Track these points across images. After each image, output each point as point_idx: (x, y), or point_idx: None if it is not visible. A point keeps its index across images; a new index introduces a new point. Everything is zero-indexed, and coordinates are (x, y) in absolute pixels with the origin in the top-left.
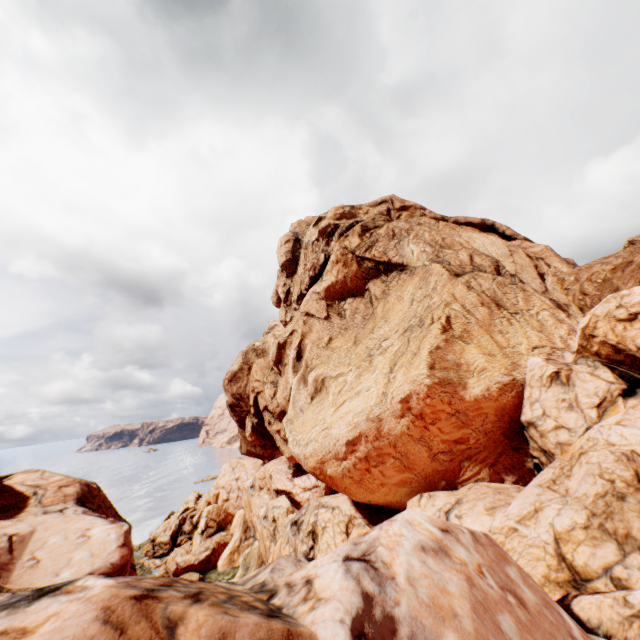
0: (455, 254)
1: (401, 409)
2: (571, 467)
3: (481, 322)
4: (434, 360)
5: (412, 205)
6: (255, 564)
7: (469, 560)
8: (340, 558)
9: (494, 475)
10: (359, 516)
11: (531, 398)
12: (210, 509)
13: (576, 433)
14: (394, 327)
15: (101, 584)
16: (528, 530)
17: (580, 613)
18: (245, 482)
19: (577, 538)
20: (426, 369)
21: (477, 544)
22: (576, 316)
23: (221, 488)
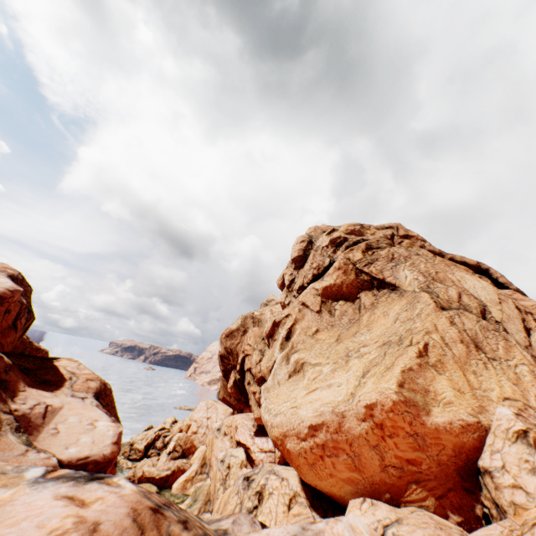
0: (445, 289)
1: (364, 413)
2: (522, 533)
3: (457, 358)
4: (404, 379)
5: (414, 235)
6: (202, 499)
7: None
8: (289, 535)
9: (439, 508)
10: (303, 495)
11: (493, 446)
12: (181, 435)
13: (534, 499)
14: (374, 337)
15: (130, 487)
16: None
17: None
18: (214, 423)
19: None
20: (395, 385)
21: None
22: None
23: (194, 421)
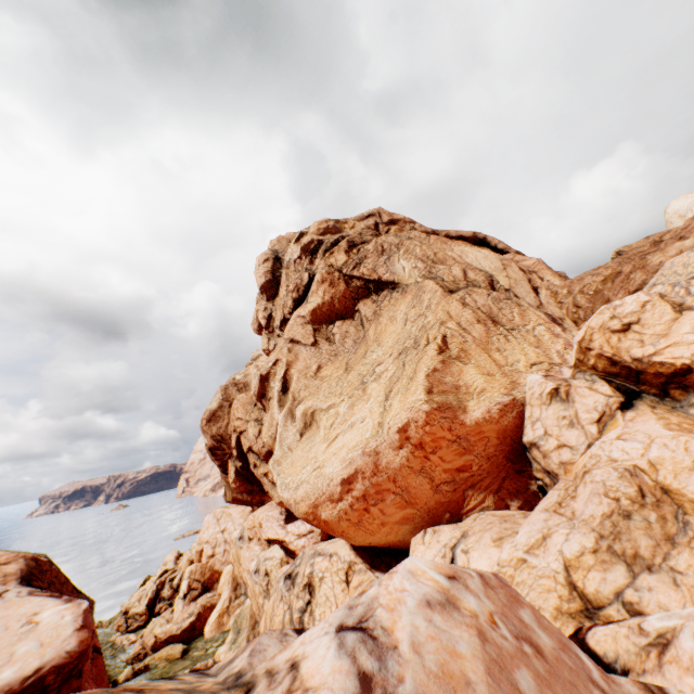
0: (448, 269)
1: (399, 439)
2: (576, 487)
3: (478, 340)
4: (432, 384)
5: (401, 218)
6: (247, 625)
7: (480, 610)
8: (333, 629)
9: (499, 502)
10: (360, 561)
11: (532, 417)
12: (193, 569)
13: (578, 451)
14: (388, 350)
15: None
16: (537, 560)
17: (596, 647)
18: (232, 534)
19: (587, 564)
20: (424, 394)
21: (487, 588)
22: (571, 330)
23: (205, 543)
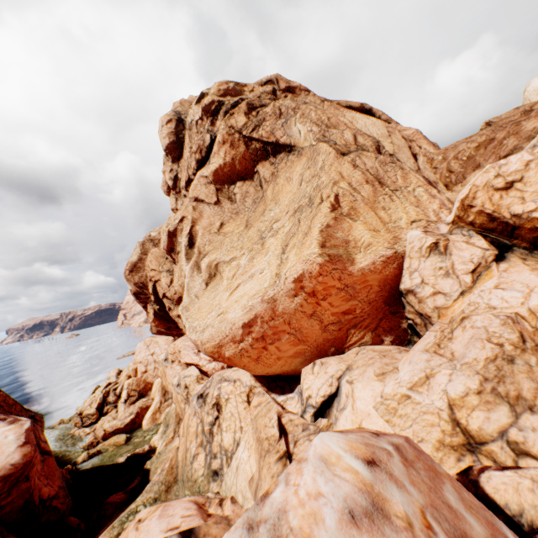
0: (340, 134)
1: (295, 289)
2: (452, 330)
3: (366, 199)
4: (325, 239)
5: (297, 86)
6: (174, 422)
7: (411, 511)
8: None
9: (376, 338)
10: (259, 385)
11: (411, 268)
12: (130, 382)
13: (451, 297)
14: (284, 208)
15: None
16: (421, 397)
17: (496, 496)
18: (159, 356)
19: (471, 404)
20: (318, 248)
21: (409, 468)
22: (443, 192)
23: (139, 363)
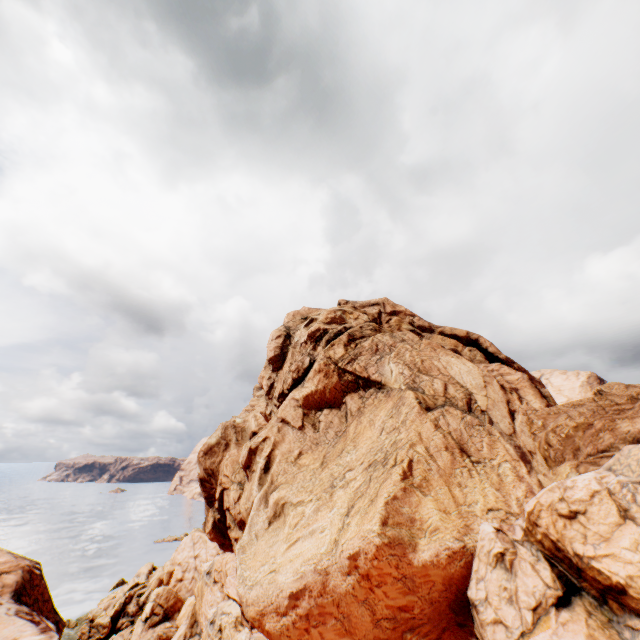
0: (430, 382)
1: (349, 565)
2: None
3: (442, 470)
4: (388, 513)
5: (402, 310)
6: None
7: None
8: None
9: None
10: None
11: (478, 573)
12: (160, 591)
13: (512, 634)
14: (360, 457)
15: None
16: None
17: None
18: (203, 564)
19: None
20: (378, 524)
21: None
22: (539, 469)
23: (177, 564)
